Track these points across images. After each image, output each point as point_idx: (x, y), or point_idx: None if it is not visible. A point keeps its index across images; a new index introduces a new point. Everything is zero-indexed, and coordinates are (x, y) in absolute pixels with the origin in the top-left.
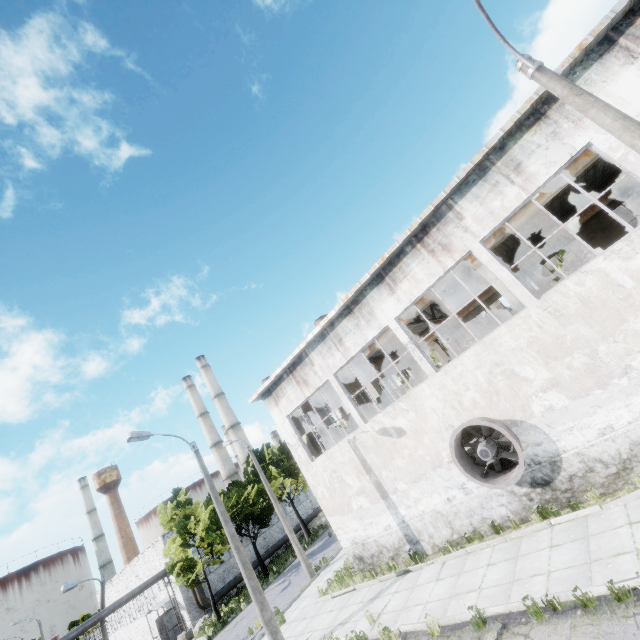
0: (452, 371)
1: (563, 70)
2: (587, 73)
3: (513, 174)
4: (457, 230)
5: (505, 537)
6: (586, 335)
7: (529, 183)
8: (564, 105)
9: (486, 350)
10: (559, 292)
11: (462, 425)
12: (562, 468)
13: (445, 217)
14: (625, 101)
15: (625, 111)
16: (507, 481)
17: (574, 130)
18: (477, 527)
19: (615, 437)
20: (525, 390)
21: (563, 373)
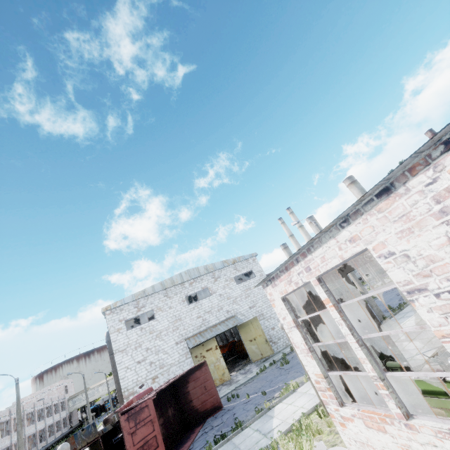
0: None
1: None
2: None
3: None
4: None
5: None
6: None
7: None
8: None
9: None
10: None
11: None
12: None
13: None
14: None
15: None
16: None
17: None
18: None
19: None
20: None
21: None
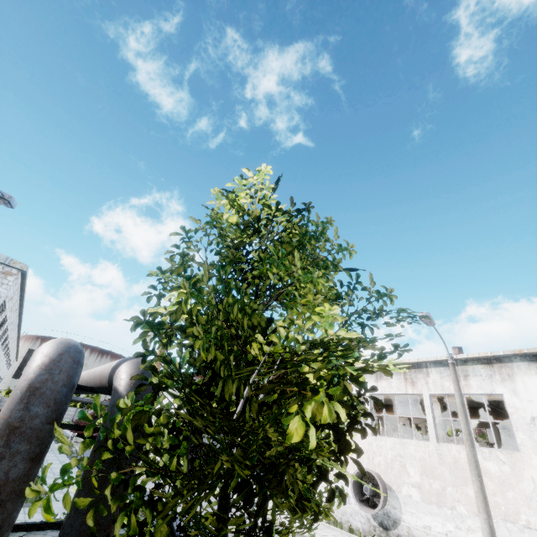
0: (379, 441)
1: (507, 354)
2: (520, 363)
3: (462, 377)
4: (423, 379)
5: (350, 534)
6: (446, 477)
7: (466, 387)
8: (502, 367)
9: (400, 445)
10: (447, 447)
11: (365, 468)
12: (397, 528)
13: (421, 369)
14: (528, 390)
15: (525, 394)
16: (368, 510)
17: (499, 382)
18: (343, 522)
19: (429, 533)
20: (405, 478)
21: (426, 485)
